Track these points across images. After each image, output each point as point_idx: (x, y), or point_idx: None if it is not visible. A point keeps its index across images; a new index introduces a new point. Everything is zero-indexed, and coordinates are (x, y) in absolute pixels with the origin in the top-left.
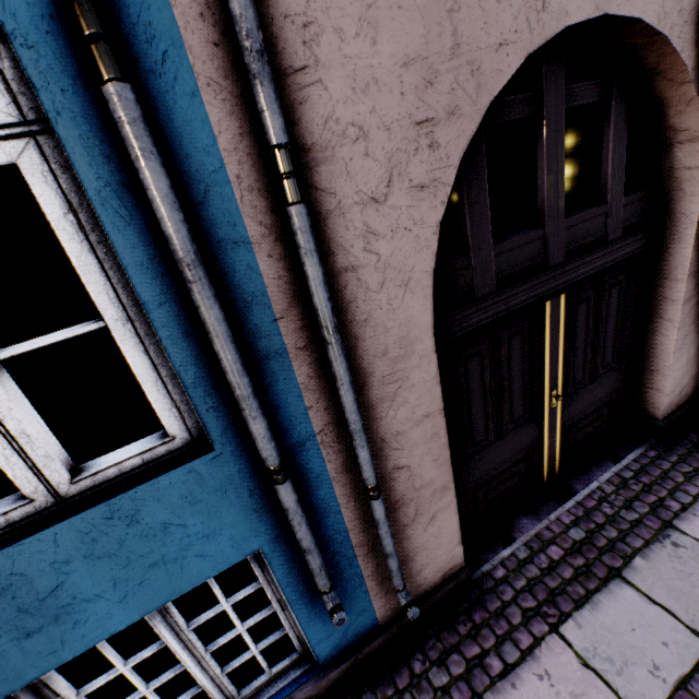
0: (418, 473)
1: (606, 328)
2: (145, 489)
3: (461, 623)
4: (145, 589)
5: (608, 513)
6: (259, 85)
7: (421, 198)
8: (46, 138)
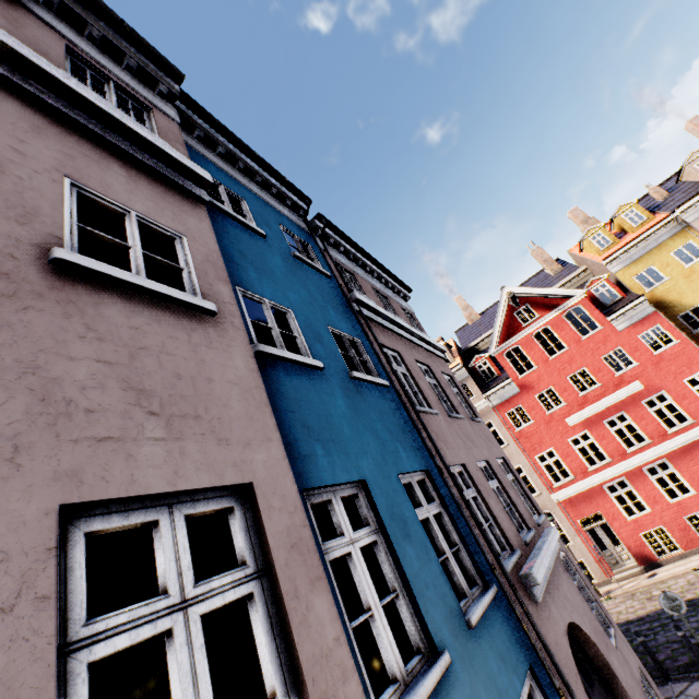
0: None
1: None
2: None
3: None
4: None
5: None
6: (572, 691)
7: None
8: None
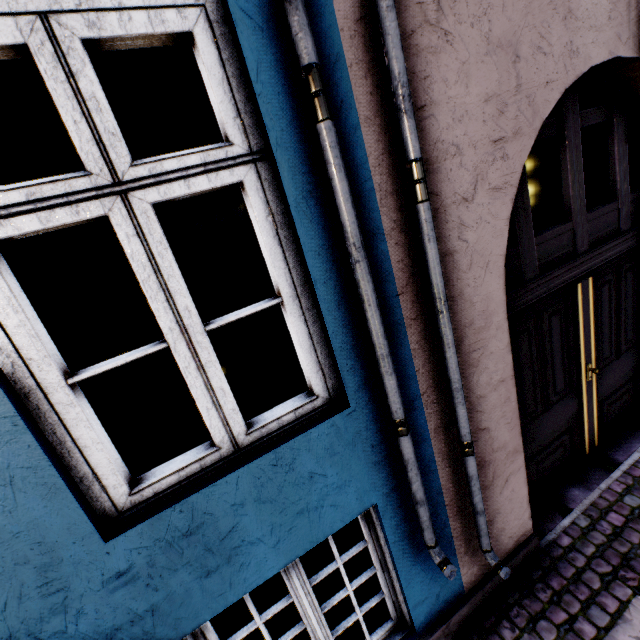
0: (495, 435)
1: (625, 307)
2: (301, 440)
3: (540, 590)
4: (292, 536)
5: None
6: (407, 118)
7: (496, 197)
8: (261, 163)
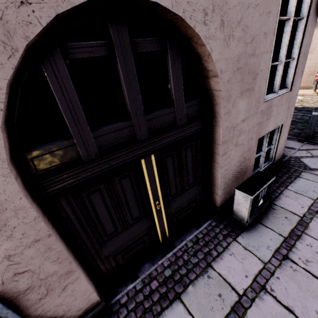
0: (41, 271)
1: (187, 167)
2: None
3: None
4: None
5: (185, 259)
6: None
7: None
8: None
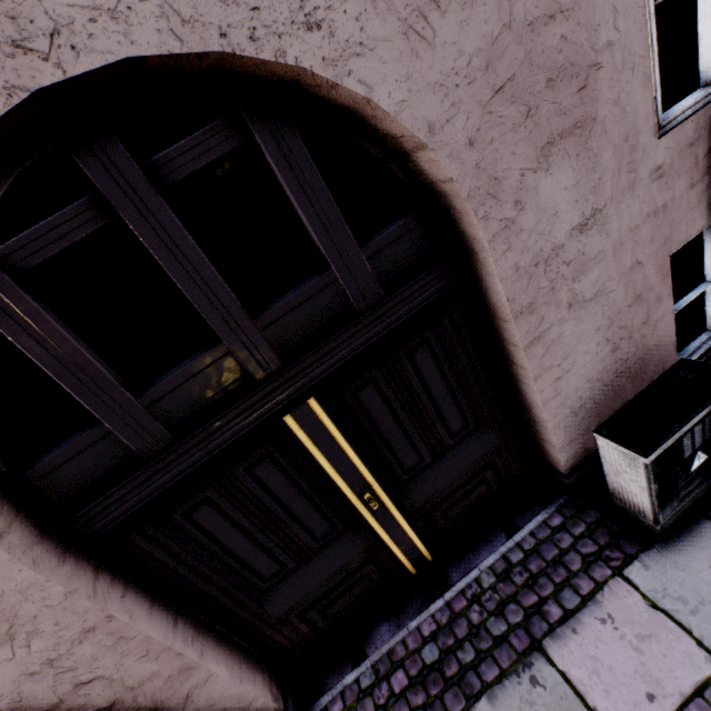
0: (125, 675)
1: (432, 396)
2: None
3: None
4: None
5: (474, 622)
6: None
7: None
8: None
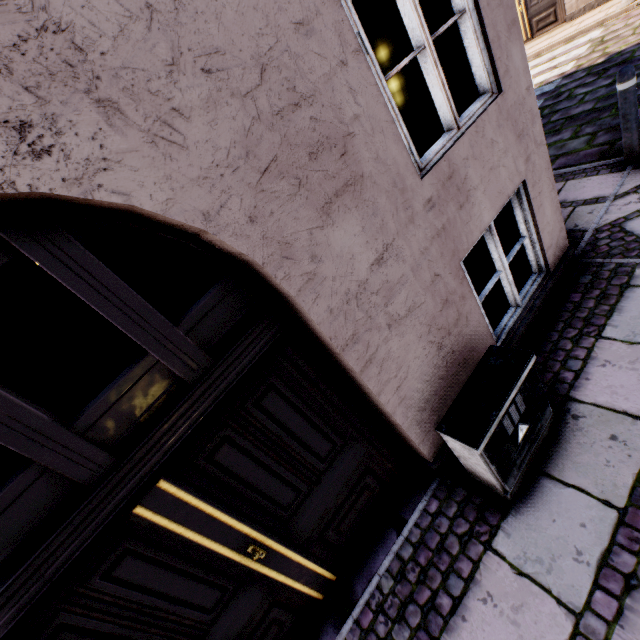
0: None
1: (292, 432)
2: None
3: None
4: None
5: (382, 636)
6: None
7: None
8: None
